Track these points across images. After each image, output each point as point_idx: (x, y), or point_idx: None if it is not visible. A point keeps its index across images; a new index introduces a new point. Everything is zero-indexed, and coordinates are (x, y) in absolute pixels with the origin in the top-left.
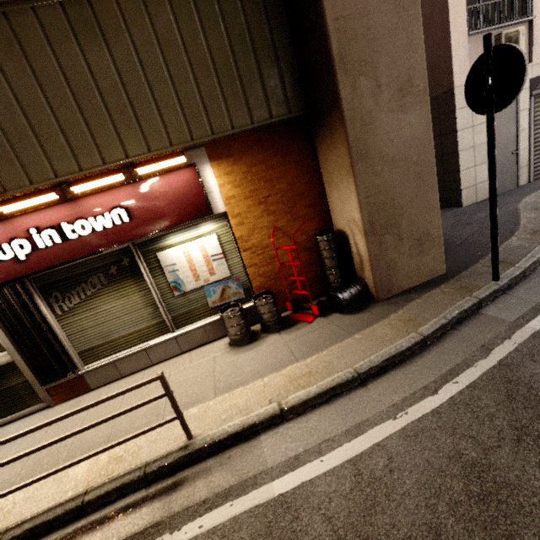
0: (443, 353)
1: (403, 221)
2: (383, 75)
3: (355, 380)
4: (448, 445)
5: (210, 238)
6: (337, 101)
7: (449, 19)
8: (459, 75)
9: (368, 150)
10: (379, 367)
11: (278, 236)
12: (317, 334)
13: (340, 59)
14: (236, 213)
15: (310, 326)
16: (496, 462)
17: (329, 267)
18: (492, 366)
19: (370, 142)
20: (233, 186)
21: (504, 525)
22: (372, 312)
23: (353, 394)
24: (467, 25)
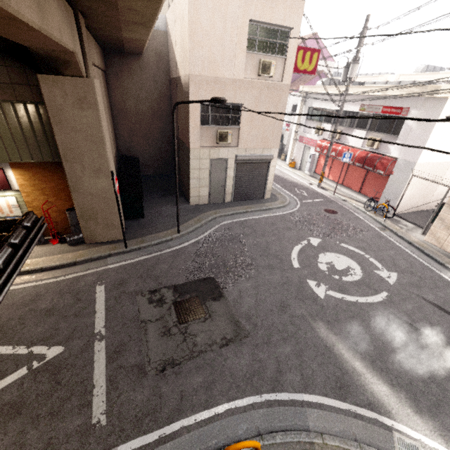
0: (76, 268)
1: (99, 217)
2: (86, 165)
3: (40, 270)
4: (40, 290)
5: (11, 198)
6: (64, 169)
7: (189, 116)
8: (193, 143)
9: (79, 189)
10: (51, 268)
11: (49, 205)
12: (49, 251)
13: (64, 156)
14: (25, 191)
15: (52, 246)
16: (45, 295)
17: (71, 224)
18: (81, 275)
19: (80, 186)
20: (24, 180)
21: (29, 305)
22: (78, 248)
23: (35, 274)
24: (200, 122)
